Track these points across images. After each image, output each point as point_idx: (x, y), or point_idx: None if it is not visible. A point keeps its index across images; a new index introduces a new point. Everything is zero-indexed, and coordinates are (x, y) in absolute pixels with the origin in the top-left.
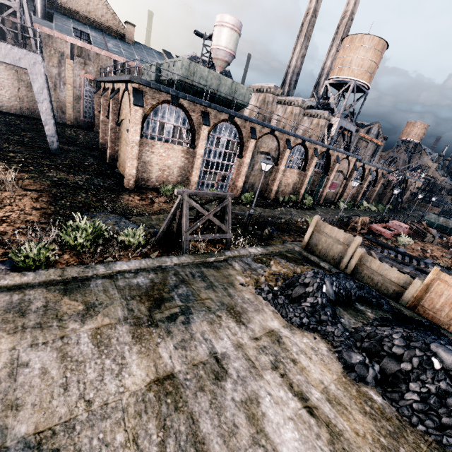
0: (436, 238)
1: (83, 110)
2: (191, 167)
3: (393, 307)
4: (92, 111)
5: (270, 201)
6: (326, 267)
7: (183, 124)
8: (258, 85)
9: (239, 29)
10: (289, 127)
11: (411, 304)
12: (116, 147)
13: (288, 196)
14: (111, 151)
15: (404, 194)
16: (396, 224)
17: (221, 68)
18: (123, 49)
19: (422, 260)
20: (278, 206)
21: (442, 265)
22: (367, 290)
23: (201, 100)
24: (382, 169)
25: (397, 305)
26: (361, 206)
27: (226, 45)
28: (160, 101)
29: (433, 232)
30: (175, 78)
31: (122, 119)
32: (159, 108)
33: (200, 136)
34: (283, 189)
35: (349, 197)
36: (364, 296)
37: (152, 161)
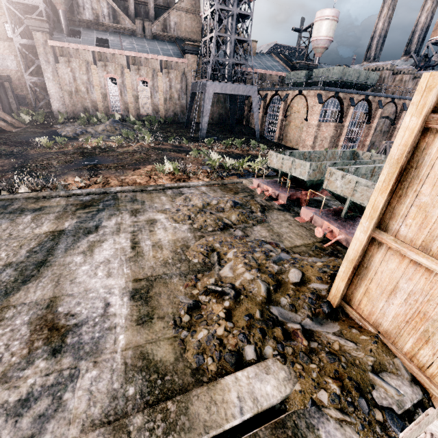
0: None
1: (237, 112)
2: (338, 135)
3: None
4: (242, 111)
5: None
6: None
7: (336, 108)
8: (374, 66)
9: (337, 17)
10: (399, 92)
11: None
12: (282, 132)
13: None
14: (279, 135)
15: None
16: None
17: (320, 54)
18: (254, 62)
19: None
20: None
21: None
22: None
23: (352, 91)
24: None
25: None
26: None
27: (326, 34)
28: (329, 97)
29: None
30: (331, 80)
31: (292, 113)
32: (325, 102)
33: (348, 114)
34: None
35: None
36: None
37: (318, 135)
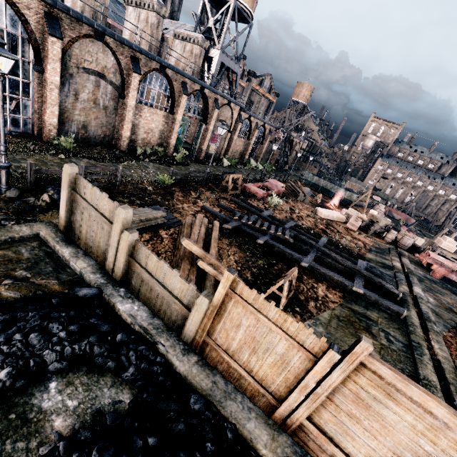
0: (307, 197)
1: None
2: None
3: (155, 361)
4: None
5: (120, 152)
6: (77, 271)
7: None
8: None
9: None
10: (146, 44)
11: (199, 341)
12: None
13: (155, 148)
14: None
15: (290, 154)
16: (274, 184)
17: None
18: None
19: (282, 225)
20: (129, 160)
21: (304, 227)
22: (99, 337)
23: None
24: (269, 125)
25: (169, 351)
26: (248, 164)
27: None
28: None
29: (307, 191)
30: None
31: None
32: None
33: None
34: (144, 137)
35: (238, 154)
36: (90, 353)
37: None
